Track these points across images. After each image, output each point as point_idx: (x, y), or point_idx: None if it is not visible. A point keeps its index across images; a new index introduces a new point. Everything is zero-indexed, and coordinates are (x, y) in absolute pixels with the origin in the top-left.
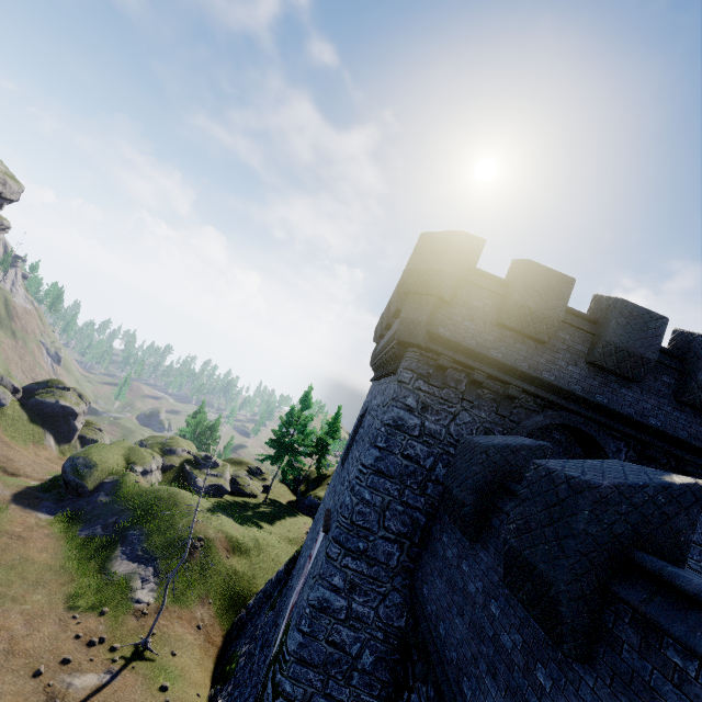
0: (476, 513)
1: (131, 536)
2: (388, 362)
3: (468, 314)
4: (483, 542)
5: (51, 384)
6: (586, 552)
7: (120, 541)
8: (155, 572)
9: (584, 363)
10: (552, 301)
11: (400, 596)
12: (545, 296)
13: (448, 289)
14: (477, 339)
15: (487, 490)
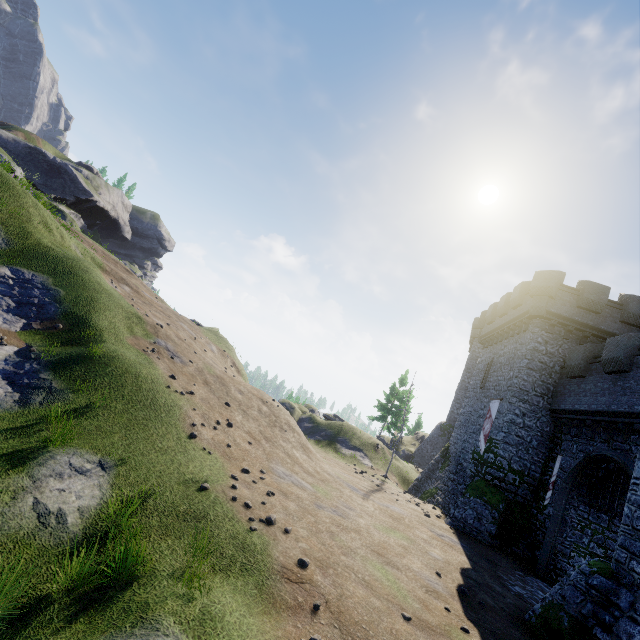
0: (585, 367)
1: (340, 440)
2: (513, 330)
3: (563, 303)
4: (589, 375)
5: None
6: (627, 348)
7: (335, 442)
8: (365, 455)
9: (618, 322)
10: (601, 296)
11: (546, 418)
12: (598, 295)
13: (553, 293)
14: (568, 313)
15: (588, 359)
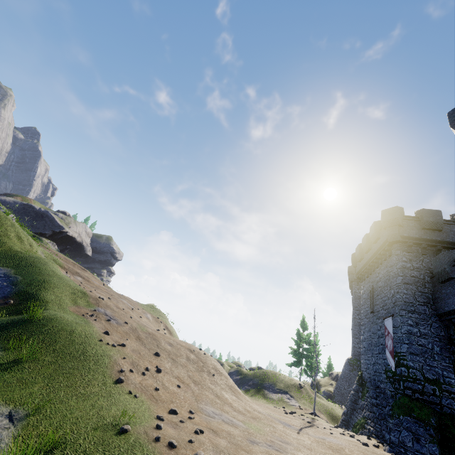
0: (450, 270)
1: (266, 386)
2: (380, 258)
3: (410, 228)
4: None
5: None
6: None
7: (262, 388)
8: (290, 396)
9: None
10: (437, 217)
11: (437, 324)
12: (434, 217)
13: (400, 222)
14: (417, 234)
15: (450, 263)
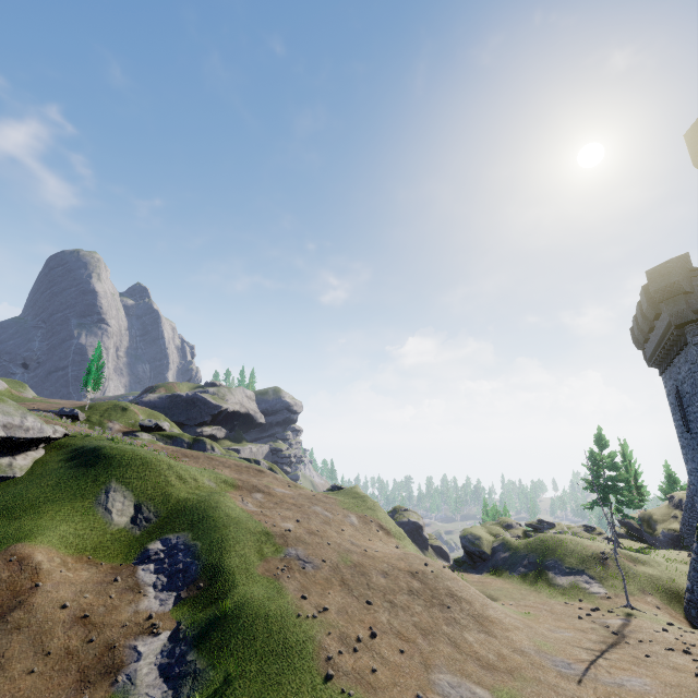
0: None
1: (549, 565)
2: (673, 345)
3: None
4: None
5: (397, 509)
6: None
7: (544, 569)
8: (589, 577)
9: None
10: None
11: None
12: None
13: (686, 286)
14: None
15: None
